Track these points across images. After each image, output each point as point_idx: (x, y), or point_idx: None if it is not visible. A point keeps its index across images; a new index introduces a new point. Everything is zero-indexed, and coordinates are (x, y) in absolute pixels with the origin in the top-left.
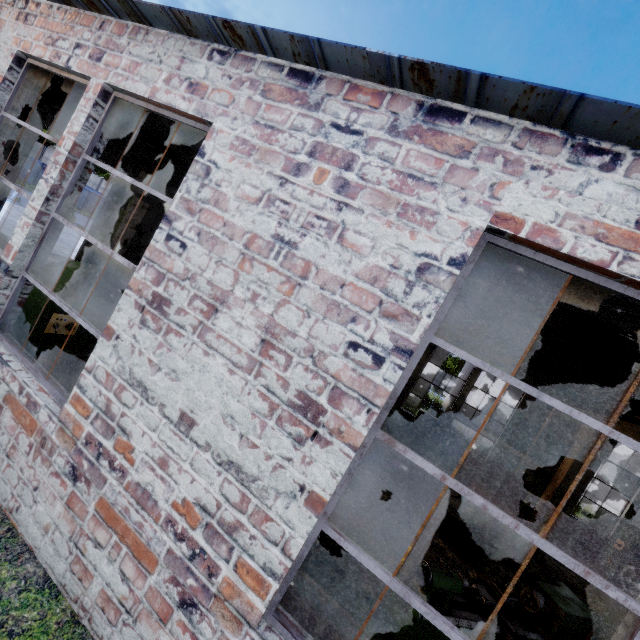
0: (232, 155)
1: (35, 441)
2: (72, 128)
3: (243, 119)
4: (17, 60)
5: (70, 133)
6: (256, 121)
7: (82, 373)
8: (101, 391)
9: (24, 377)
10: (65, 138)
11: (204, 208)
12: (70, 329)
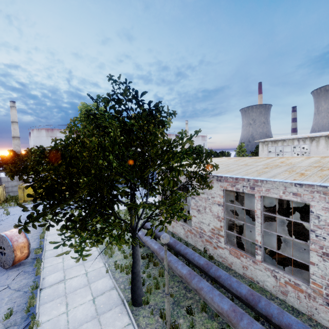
0: (324, 212)
1: (305, 295)
2: (257, 207)
3: (321, 202)
4: (223, 190)
5: (257, 209)
6: (327, 202)
7: (310, 275)
8: (321, 280)
9: (287, 276)
10: (256, 210)
11: (324, 227)
12: (269, 252)
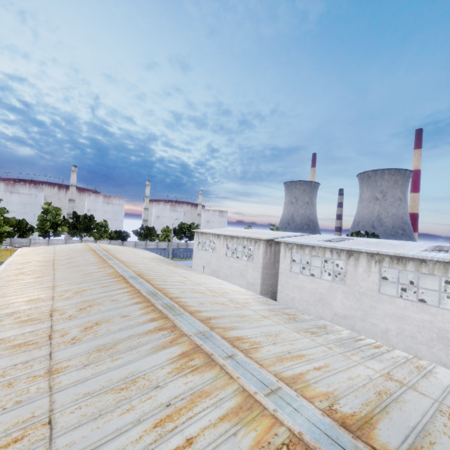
0: None
1: None
2: None
3: None
4: None
5: None
6: None
7: None
8: None
9: None
10: None
11: None
12: None
